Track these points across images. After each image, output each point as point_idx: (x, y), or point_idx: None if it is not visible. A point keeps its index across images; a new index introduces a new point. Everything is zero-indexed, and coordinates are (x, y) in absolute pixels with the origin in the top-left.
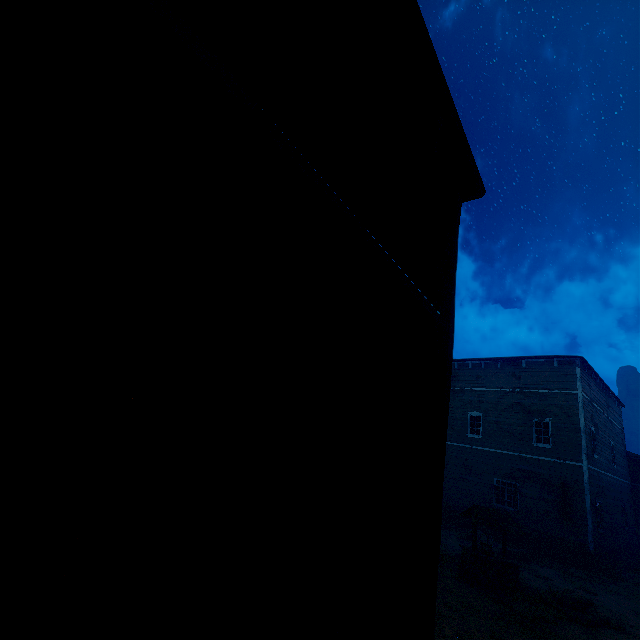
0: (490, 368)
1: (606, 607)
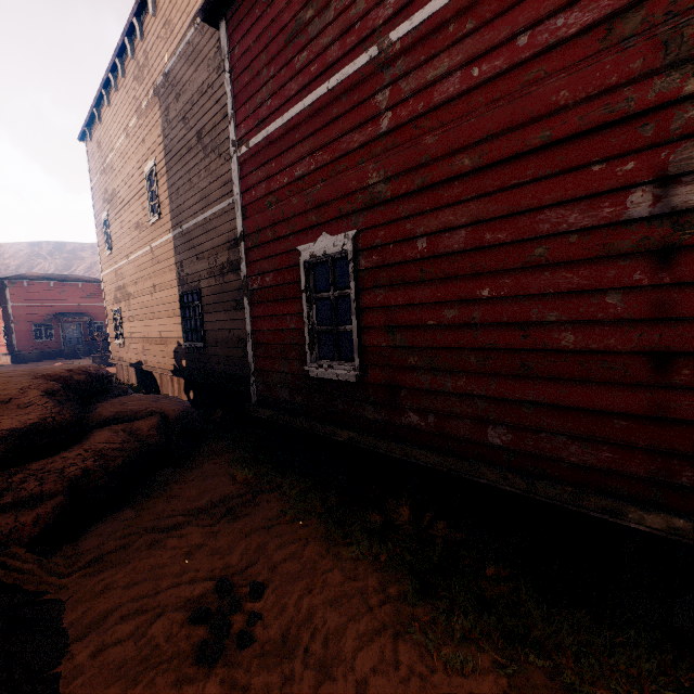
0: None
1: None
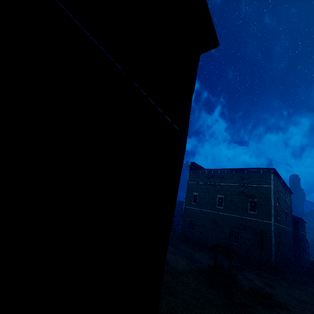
0: (229, 173)
1: (279, 295)
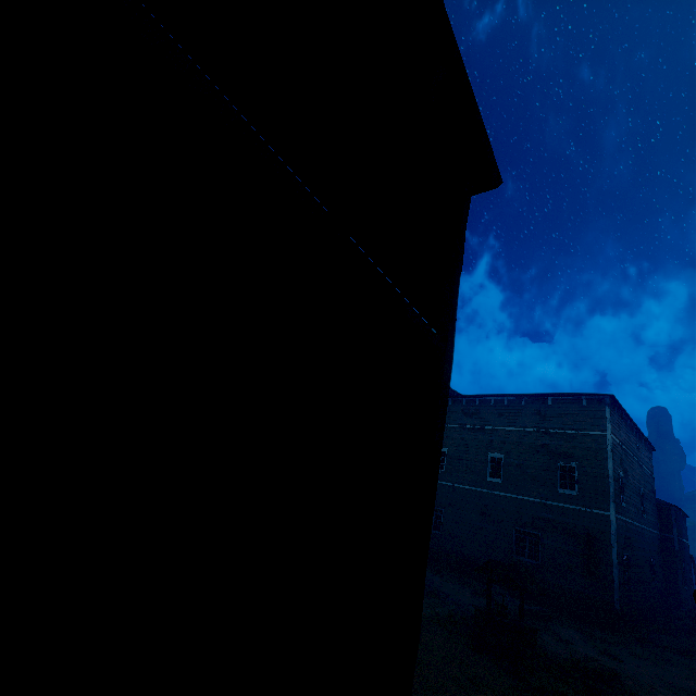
0: (514, 405)
1: (632, 676)
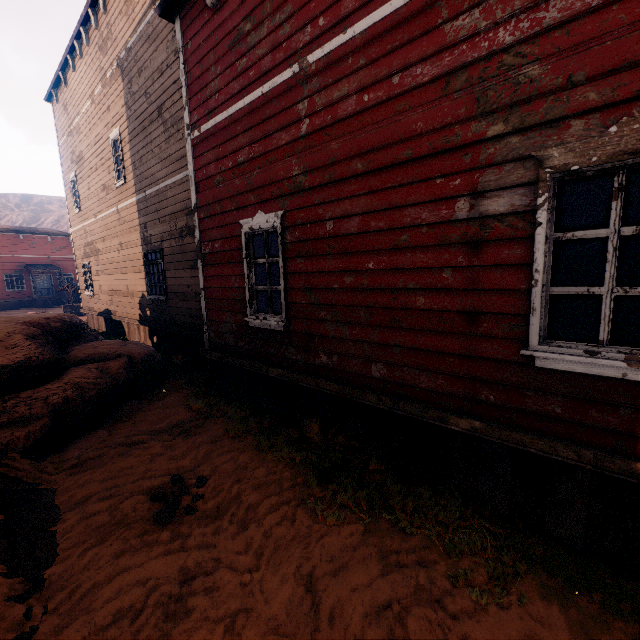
0: None
1: None
